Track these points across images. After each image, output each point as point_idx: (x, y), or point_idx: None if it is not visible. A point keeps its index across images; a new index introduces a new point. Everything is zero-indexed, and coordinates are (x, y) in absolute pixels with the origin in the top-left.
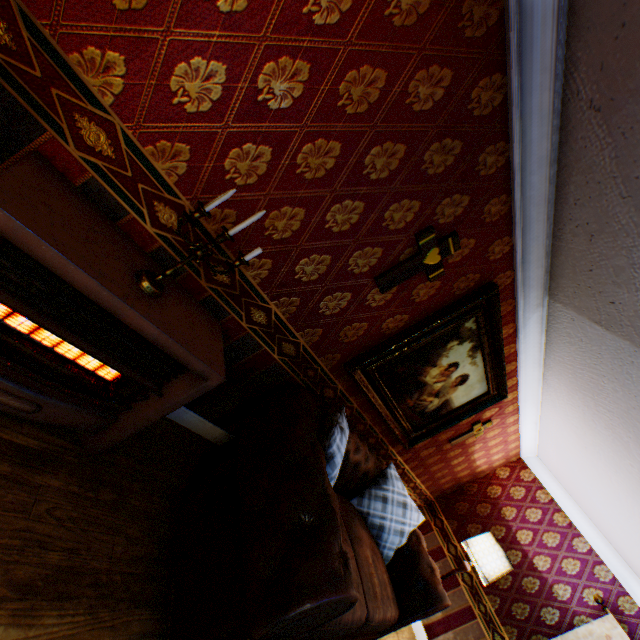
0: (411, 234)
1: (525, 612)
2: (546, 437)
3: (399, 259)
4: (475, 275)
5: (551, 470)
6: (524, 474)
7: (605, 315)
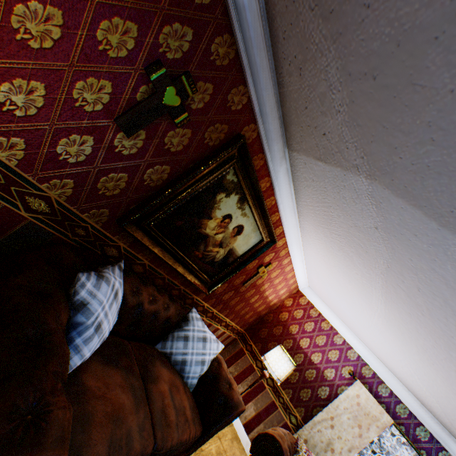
0: (140, 68)
1: (308, 394)
2: (310, 270)
3: (137, 99)
4: (223, 126)
5: (317, 294)
6: (302, 300)
7: (322, 149)
